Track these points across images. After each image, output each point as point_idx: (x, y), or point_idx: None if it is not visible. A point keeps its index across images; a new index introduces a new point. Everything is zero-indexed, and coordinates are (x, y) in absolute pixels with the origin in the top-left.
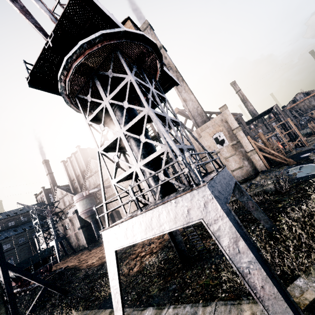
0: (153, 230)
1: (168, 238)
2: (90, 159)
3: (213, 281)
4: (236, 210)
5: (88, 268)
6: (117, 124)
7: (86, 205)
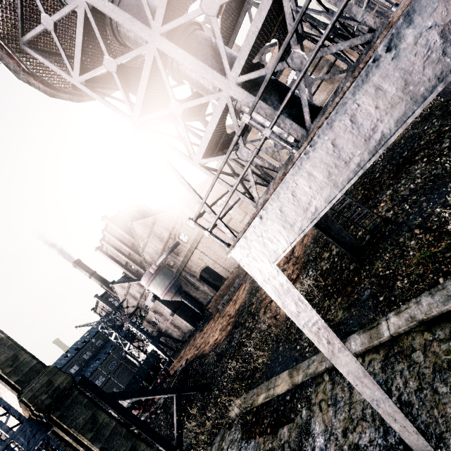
0: (350, 164)
1: (302, 253)
2: (131, 224)
3: (436, 246)
4: (388, 154)
5: (214, 348)
6: (136, 24)
7: (163, 283)
